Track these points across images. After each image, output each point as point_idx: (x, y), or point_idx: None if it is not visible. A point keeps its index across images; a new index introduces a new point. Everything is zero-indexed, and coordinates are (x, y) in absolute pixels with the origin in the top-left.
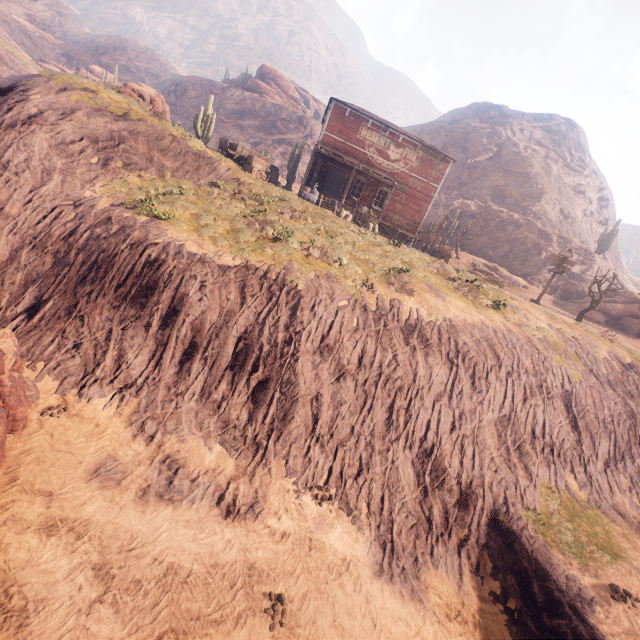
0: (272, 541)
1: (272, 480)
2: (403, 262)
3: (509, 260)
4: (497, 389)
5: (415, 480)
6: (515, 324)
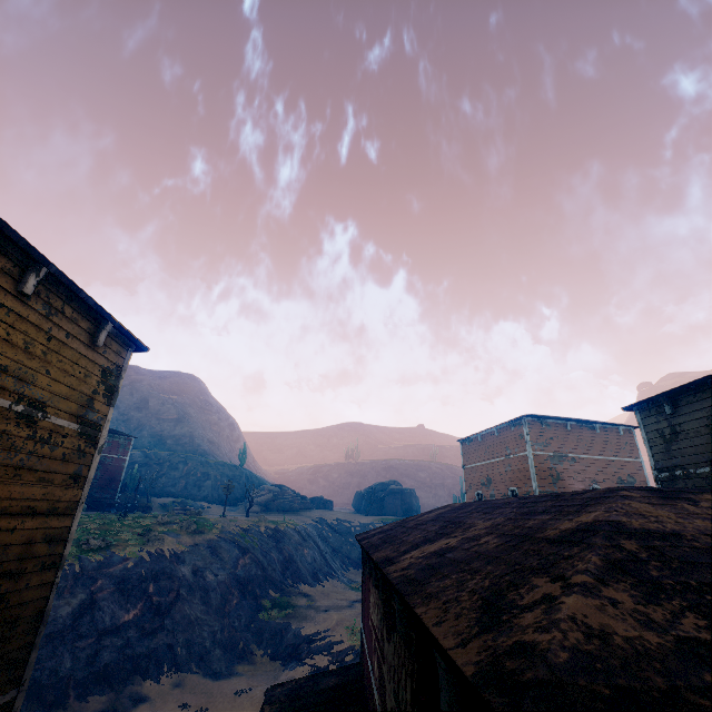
0: (162, 701)
1: (138, 688)
2: (140, 525)
3: (189, 490)
4: (227, 569)
5: (210, 637)
6: (221, 533)
